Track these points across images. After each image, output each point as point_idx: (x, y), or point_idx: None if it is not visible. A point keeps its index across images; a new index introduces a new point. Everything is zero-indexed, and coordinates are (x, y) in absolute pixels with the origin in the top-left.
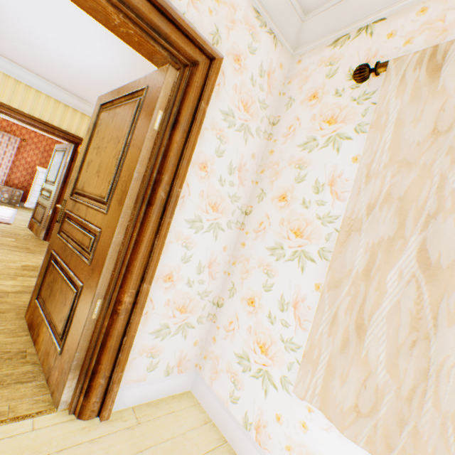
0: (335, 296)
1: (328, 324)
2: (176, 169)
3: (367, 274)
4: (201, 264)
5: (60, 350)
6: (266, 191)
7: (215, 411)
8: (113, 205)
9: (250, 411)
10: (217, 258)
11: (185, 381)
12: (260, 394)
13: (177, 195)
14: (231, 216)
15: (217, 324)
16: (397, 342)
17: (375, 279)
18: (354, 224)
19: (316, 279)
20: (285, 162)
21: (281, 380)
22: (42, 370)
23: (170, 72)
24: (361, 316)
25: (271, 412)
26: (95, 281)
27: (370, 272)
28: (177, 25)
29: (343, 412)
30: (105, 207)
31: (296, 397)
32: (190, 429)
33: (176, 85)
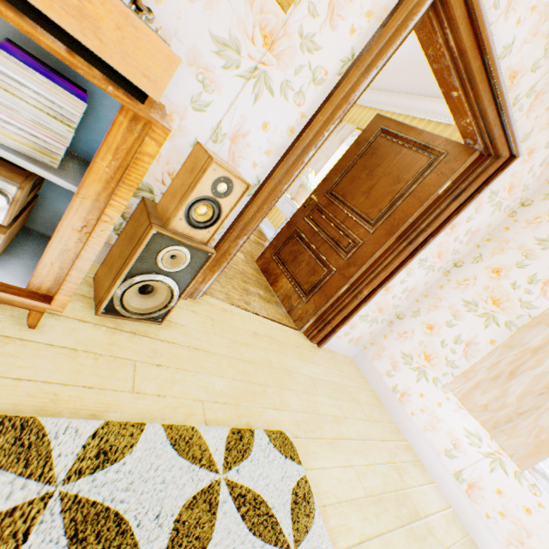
0: (505, 352)
1: (490, 364)
2: (437, 226)
3: (536, 351)
4: (407, 288)
5: (306, 300)
6: (484, 258)
7: (370, 375)
8: (379, 230)
9: (400, 385)
10: (417, 288)
11: (352, 350)
12: (412, 380)
13: (428, 244)
14: (444, 263)
15: (391, 328)
16: (531, 389)
17: (539, 355)
18: (546, 319)
19: (493, 336)
20: (514, 245)
21: (433, 378)
22: (282, 304)
23: (474, 155)
24: (516, 369)
25: (417, 390)
26: (350, 274)
27: (538, 350)
28: (506, 133)
29: (475, 405)
30: (369, 226)
31: (440, 390)
32: (357, 376)
33: (473, 168)
